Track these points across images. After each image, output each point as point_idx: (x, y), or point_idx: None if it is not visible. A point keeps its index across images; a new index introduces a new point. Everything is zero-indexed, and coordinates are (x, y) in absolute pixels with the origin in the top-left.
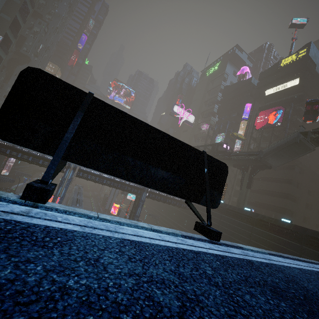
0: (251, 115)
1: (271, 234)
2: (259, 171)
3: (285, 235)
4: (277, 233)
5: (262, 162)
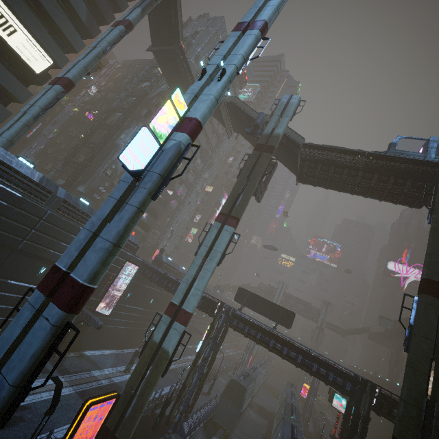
0: None
1: None
2: None
3: None
4: None
5: None
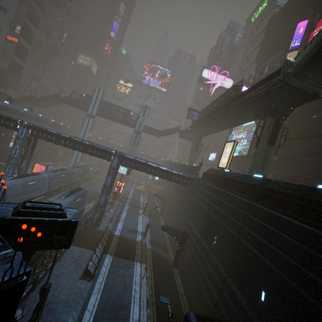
0: (306, 39)
1: (279, 214)
2: (293, 109)
3: (314, 217)
4: (295, 213)
5: (292, 84)
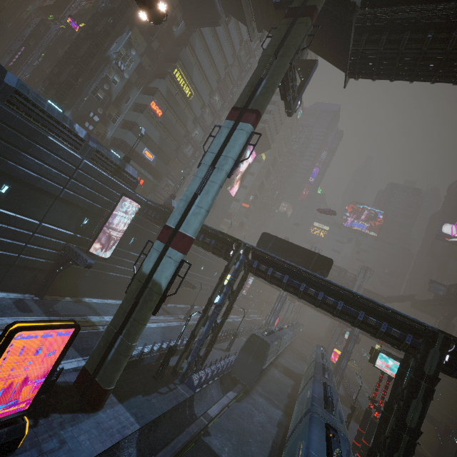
0: None
1: None
2: None
3: None
4: None
5: None
